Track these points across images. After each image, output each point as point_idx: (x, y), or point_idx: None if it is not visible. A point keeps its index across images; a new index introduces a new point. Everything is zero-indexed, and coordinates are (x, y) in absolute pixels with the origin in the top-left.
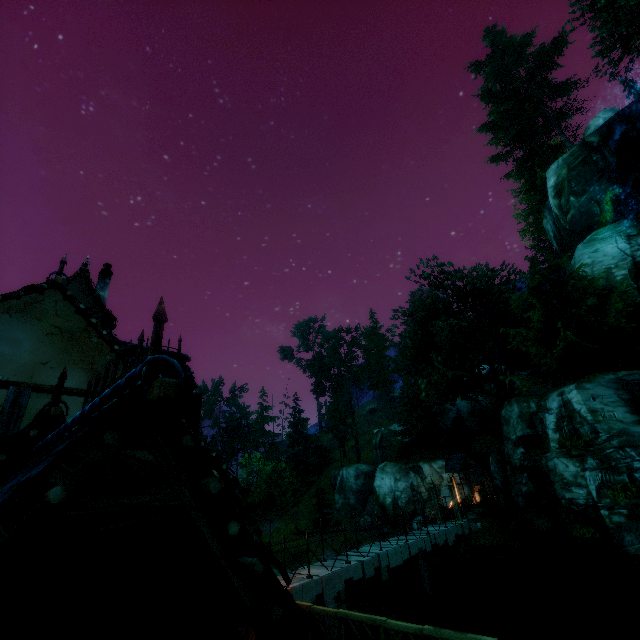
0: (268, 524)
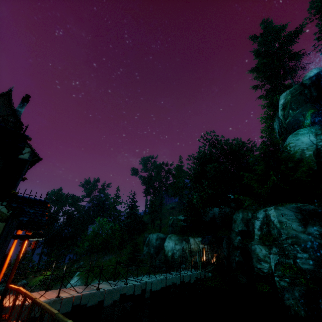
0: (107, 256)
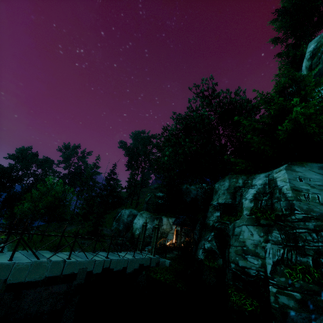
0: (70, 226)
